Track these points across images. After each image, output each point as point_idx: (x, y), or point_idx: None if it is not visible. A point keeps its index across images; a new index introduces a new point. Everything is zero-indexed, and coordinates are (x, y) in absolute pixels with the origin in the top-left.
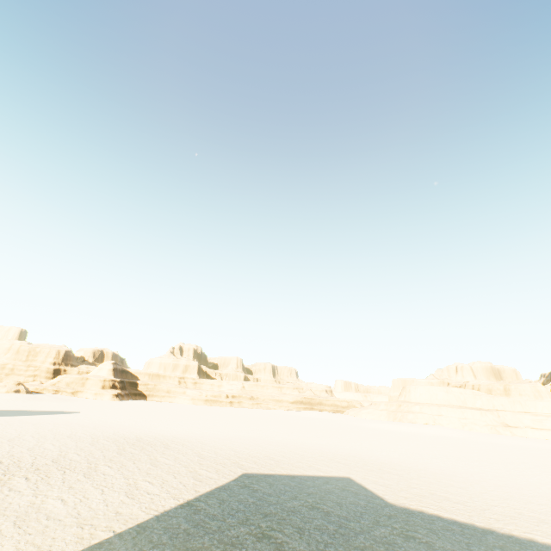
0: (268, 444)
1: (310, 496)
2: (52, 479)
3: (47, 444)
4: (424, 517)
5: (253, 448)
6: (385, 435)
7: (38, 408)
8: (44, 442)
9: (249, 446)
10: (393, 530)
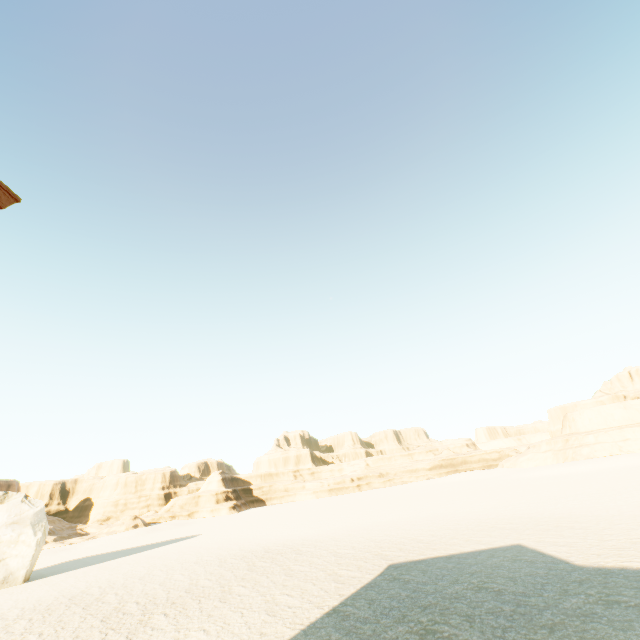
0: (411, 525)
1: (474, 576)
2: (190, 610)
3: (177, 575)
4: (628, 575)
5: (395, 533)
6: (557, 482)
7: (159, 539)
8: (173, 573)
9: (389, 532)
10: (588, 598)
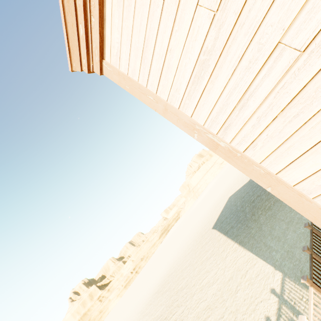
0: (192, 233)
1: (236, 201)
2: (180, 301)
3: None
4: None
5: (192, 237)
6: (205, 199)
7: None
8: None
9: (189, 240)
10: None
